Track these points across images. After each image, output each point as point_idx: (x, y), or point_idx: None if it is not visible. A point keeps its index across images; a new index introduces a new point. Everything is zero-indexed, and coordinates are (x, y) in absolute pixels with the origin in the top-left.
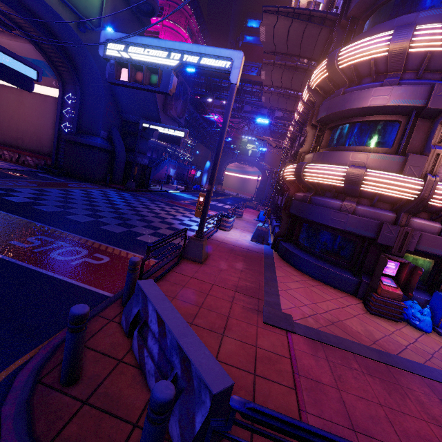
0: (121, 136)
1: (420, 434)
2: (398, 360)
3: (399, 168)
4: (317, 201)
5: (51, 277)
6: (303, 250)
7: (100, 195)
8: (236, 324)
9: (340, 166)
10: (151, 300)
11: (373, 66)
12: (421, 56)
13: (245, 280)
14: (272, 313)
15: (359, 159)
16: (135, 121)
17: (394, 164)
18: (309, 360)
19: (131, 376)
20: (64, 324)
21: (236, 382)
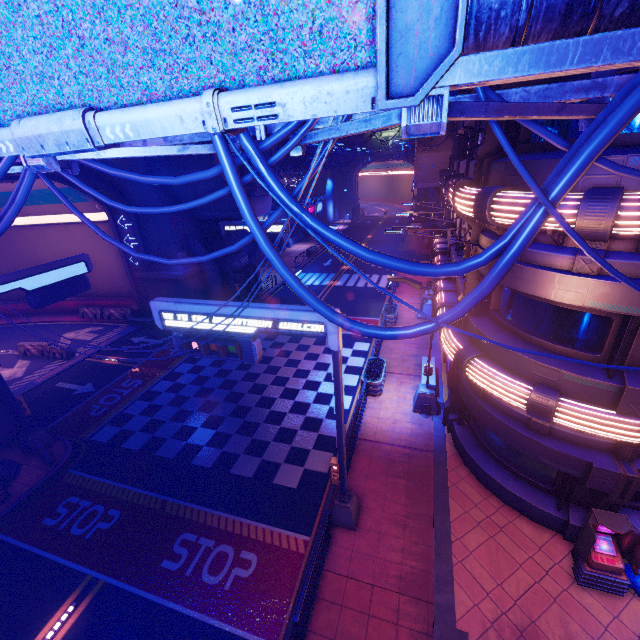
0: (203, 241)
1: None
2: None
3: (611, 399)
4: (493, 401)
5: (215, 629)
6: (485, 450)
7: (210, 365)
8: None
9: (518, 387)
10: None
11: (552, 237)
12: (638, 235)
13: (410, 553)
14: (444, 639)
15: (546, 375)
16: (212, 217)
17: (603, 393)
18: None
19: None
20: None
21: None
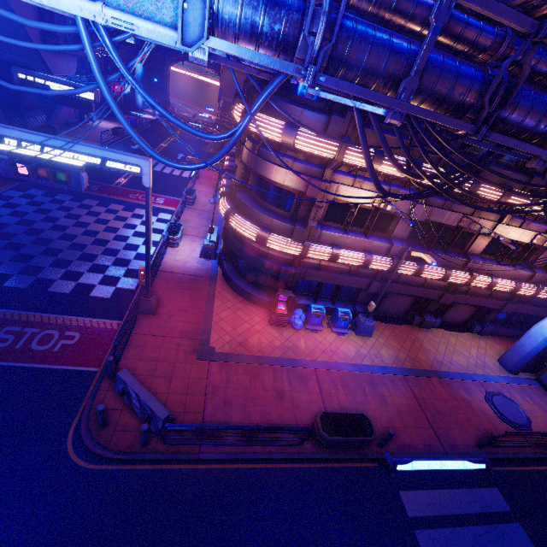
0: None
1: (253, 396)
2: (266, 359)
3: (291, 233)
4: (244, 241)
5: (50, 369)
6: (239, 274)
7: (8, 214)
8: (180, 367)
9: (254, 228)
10: (129, 384)
11: (274, 144)
12: (305, 151)
13: (189, 322)
14: (203, 350)
15: (267, 221)
16: None
17: (288, 231)
18: (217, 376)
19: (130, 415)
20: (82, 399)
21: (178, 401)
